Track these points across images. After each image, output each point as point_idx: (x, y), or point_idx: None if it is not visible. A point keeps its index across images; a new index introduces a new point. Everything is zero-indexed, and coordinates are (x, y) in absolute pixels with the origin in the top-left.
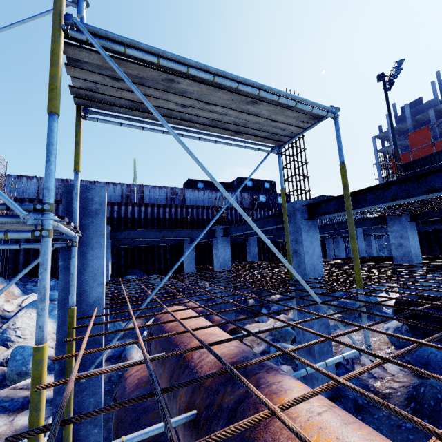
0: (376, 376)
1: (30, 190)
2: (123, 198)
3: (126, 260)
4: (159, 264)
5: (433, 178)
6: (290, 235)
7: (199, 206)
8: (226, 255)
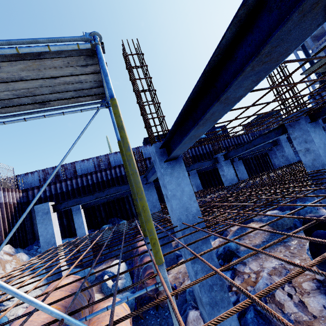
0: (292, 320)
1: (35, 180)
2: (96, 168)
3: (106, 213)
4: (130, 209)
5: (223, 72)
6: (160, 180)
7: (150, 157)
8: (154, 198)
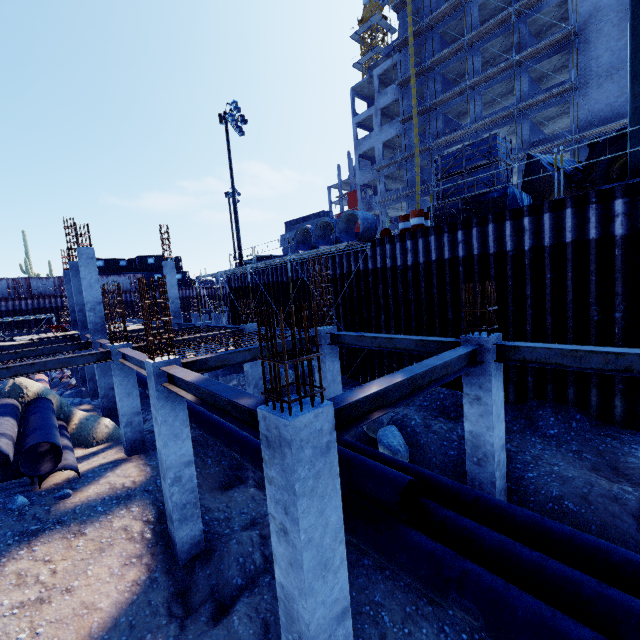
0: None
1: None
2: (10, 291)
3: None
4: None
5: None
6: None
7: None
8: None
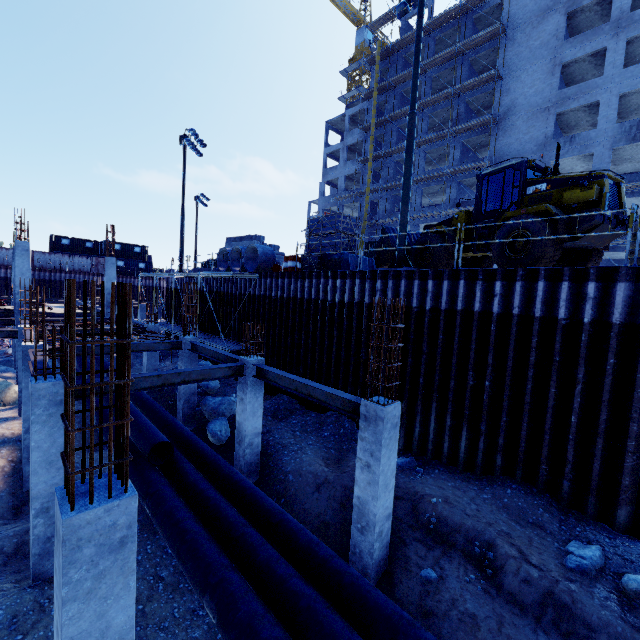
0: None
1: None
2: None
3: None
4: None
5: None
6: None
7: (42, 270)
8: None
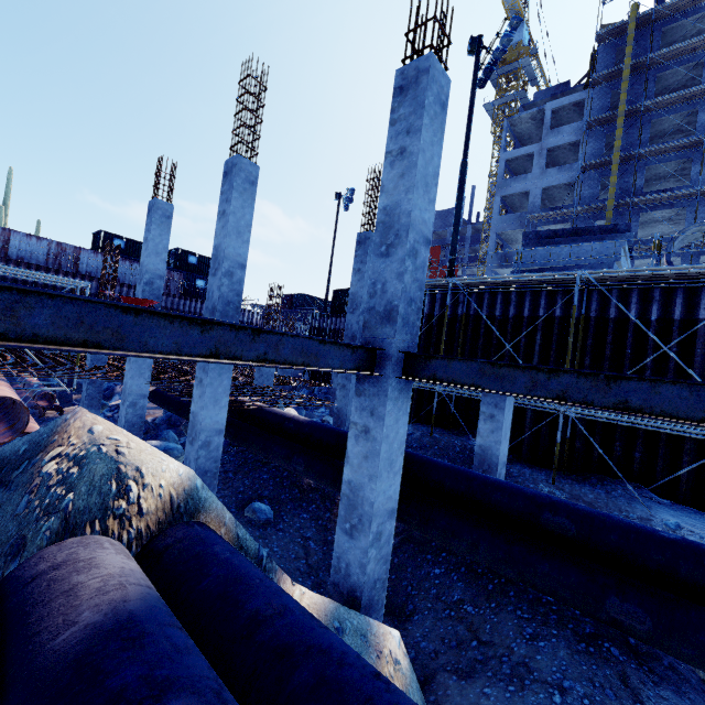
0: None
1: None
2: None
3: None
4: None
5: None
6: None
7: (95, 278)
8: None
